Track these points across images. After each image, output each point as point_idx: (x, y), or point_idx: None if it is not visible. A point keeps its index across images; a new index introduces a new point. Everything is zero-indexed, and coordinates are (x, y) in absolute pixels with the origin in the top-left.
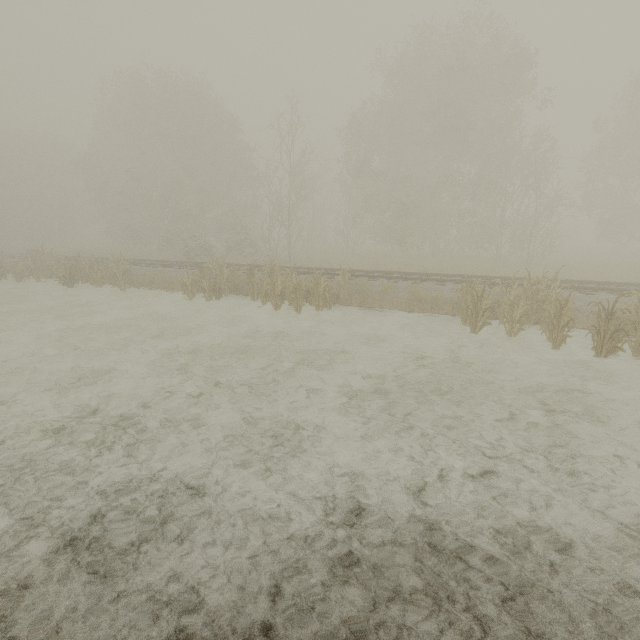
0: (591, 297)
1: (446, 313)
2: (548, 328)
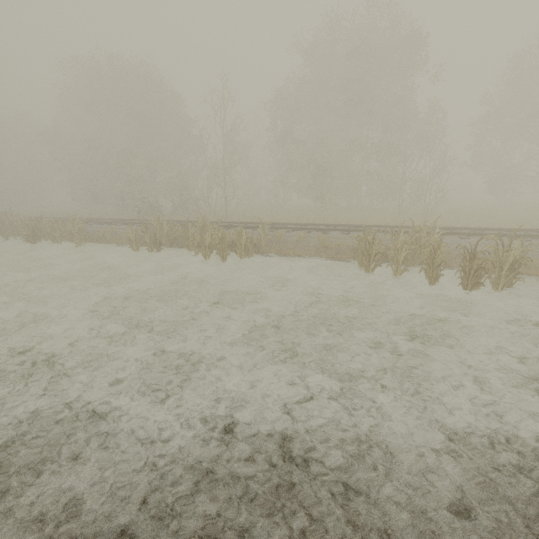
0: (467, 241)
1: (348, 258)
2: (425, 268)
